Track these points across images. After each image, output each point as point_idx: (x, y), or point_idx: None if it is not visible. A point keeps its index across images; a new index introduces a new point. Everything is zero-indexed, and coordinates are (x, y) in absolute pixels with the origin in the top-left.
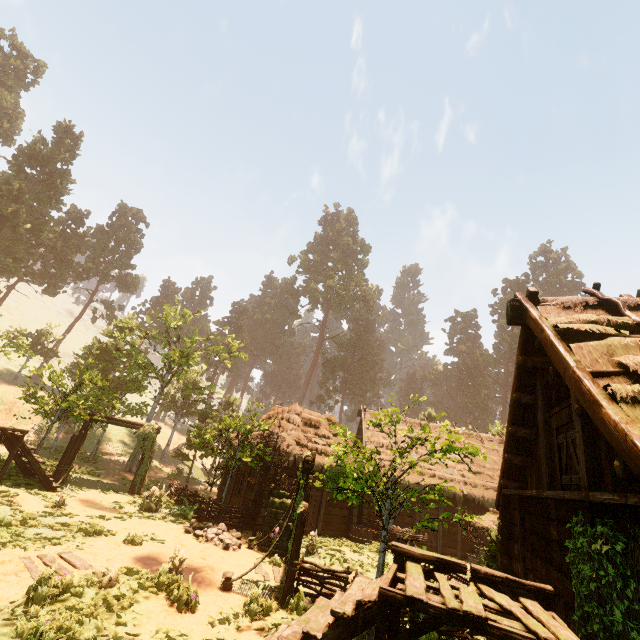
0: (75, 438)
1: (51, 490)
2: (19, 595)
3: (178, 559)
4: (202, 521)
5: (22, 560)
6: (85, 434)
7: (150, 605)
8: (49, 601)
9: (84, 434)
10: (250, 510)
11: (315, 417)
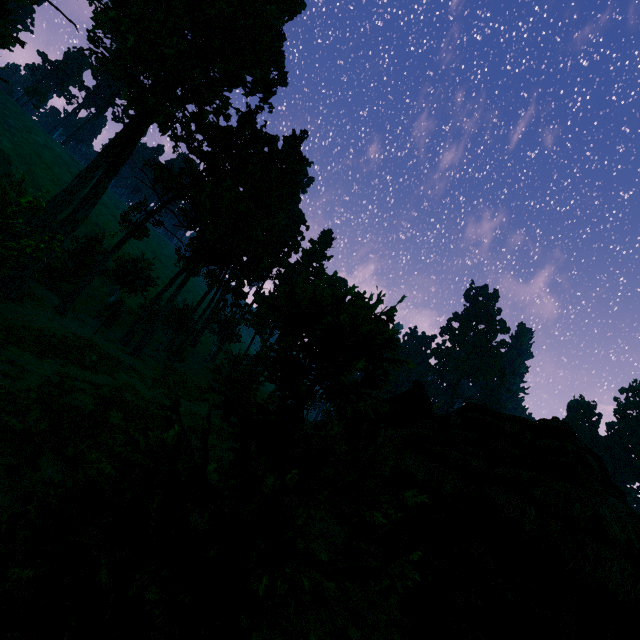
0: None
1: None
2: None
3: None
4: None
5: None
6: None
7: None
8: None
9: None
10: None
11: None
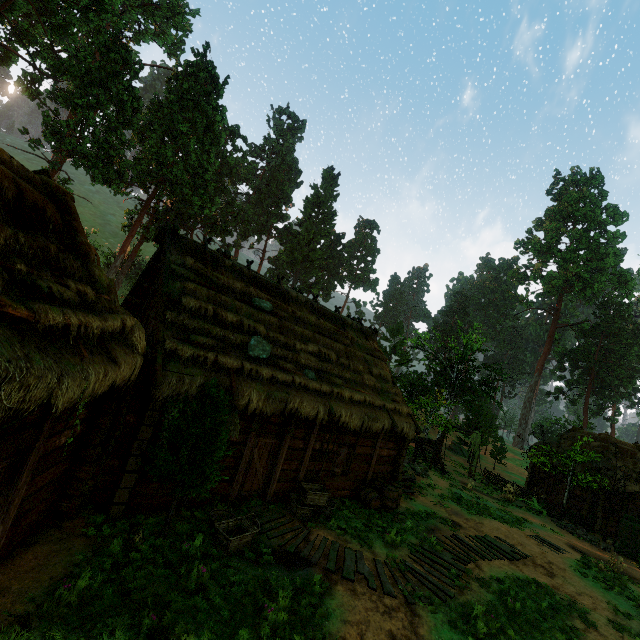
0: (440, 439)
1: (445, 474)
2: (566, 562)
3: (589, 552)
4: (553, 517)
5: (530, 537)
6: (444, 437)
7: (633, 587)
8: (585, 570)
9: (443, 437)
10: (585, 517)
11: (629, 448)
